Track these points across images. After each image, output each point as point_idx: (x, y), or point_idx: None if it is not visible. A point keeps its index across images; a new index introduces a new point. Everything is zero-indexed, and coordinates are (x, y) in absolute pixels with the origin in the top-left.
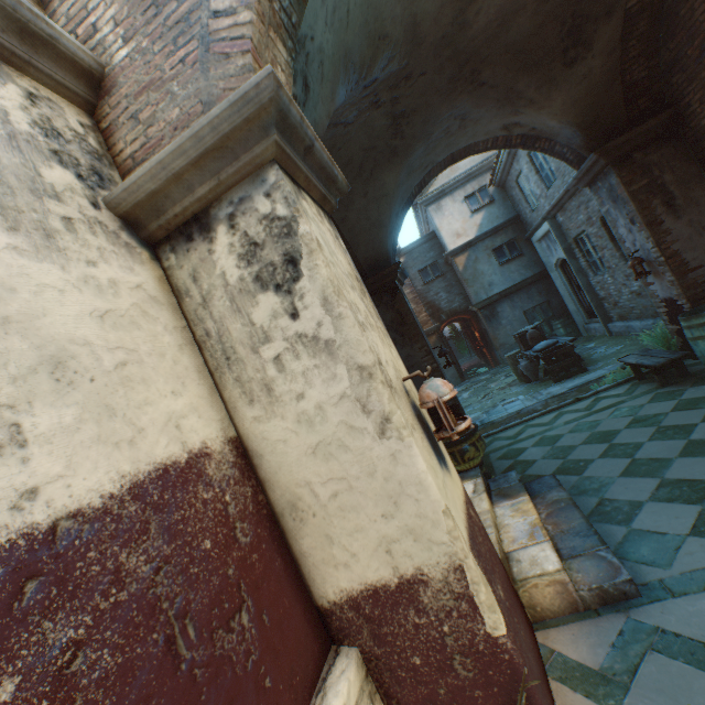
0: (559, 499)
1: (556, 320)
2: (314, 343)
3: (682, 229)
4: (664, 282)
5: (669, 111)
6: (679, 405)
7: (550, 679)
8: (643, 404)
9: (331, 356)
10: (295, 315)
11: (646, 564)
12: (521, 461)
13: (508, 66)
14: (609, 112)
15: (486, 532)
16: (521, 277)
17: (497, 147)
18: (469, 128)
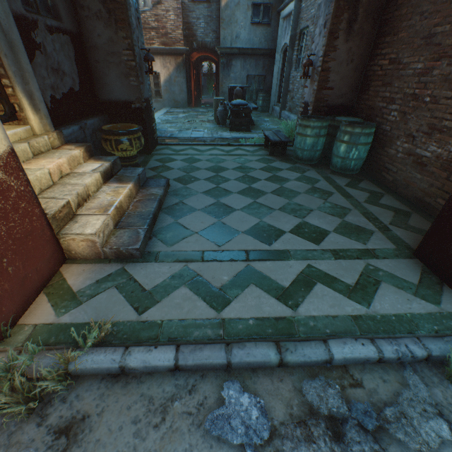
0: (154, 194)
1: (262, 93)
2: None
3: (343, 53)
4: (312, 89)
5: None
6: (265, 168)
7: (43, 293)
8: (253, 161)
9: None
10: None
11: (162, 242)
12: (166, 166)
13: None
14: None
15: (34, 196)
16: (260, 45)
17: None
18: None
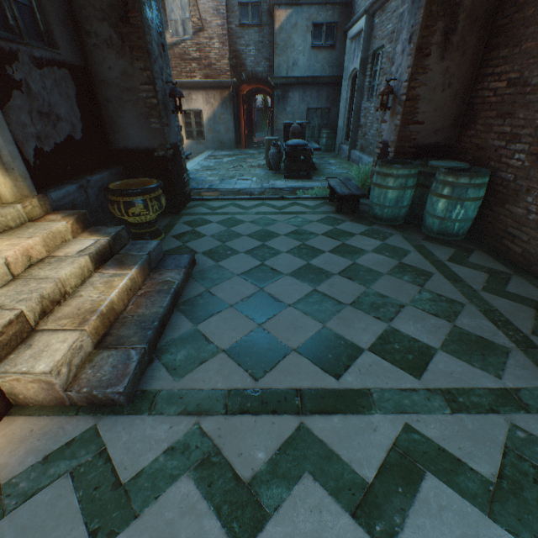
0: (169, 281)
1: (326, 129)
2: None
3: (437, 75)
4: (393, 125)
5: None
6: (330, 232)
7: None
8: (313, 221)
9: None
10: None
11: (168, 370)
12: (196, 232)
13: None
14: None
15: None
16: (322, 72)
17: None
18: None
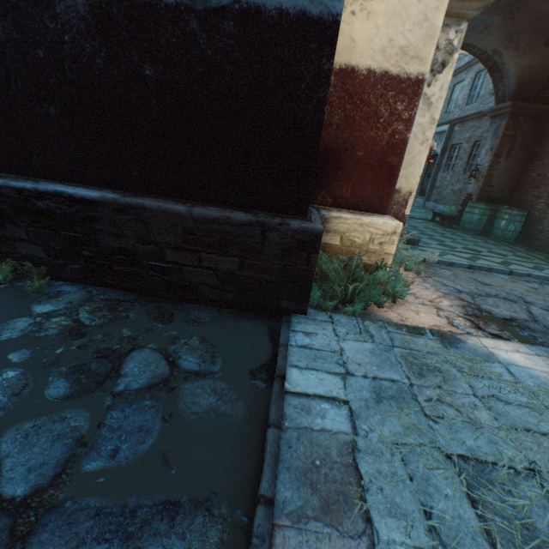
0: None
1: None
2: (427, 100)
3: (502, 166)
4: (476, 186)
5: (548, 107)
6: (443, 230)
7: None
8: (430, 226)
9: (428, 109)
10: (429, 86)
11: (420, 244)
12: None
13: (530, 21)
14: (533, 86)
15: None
16: None
17: (480, 58)
18: (483, 35)
